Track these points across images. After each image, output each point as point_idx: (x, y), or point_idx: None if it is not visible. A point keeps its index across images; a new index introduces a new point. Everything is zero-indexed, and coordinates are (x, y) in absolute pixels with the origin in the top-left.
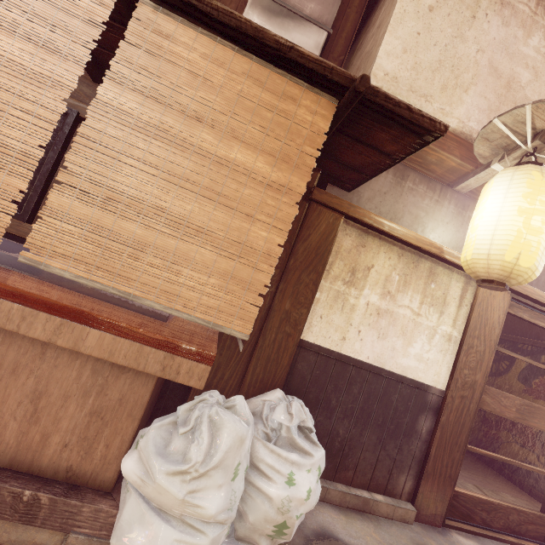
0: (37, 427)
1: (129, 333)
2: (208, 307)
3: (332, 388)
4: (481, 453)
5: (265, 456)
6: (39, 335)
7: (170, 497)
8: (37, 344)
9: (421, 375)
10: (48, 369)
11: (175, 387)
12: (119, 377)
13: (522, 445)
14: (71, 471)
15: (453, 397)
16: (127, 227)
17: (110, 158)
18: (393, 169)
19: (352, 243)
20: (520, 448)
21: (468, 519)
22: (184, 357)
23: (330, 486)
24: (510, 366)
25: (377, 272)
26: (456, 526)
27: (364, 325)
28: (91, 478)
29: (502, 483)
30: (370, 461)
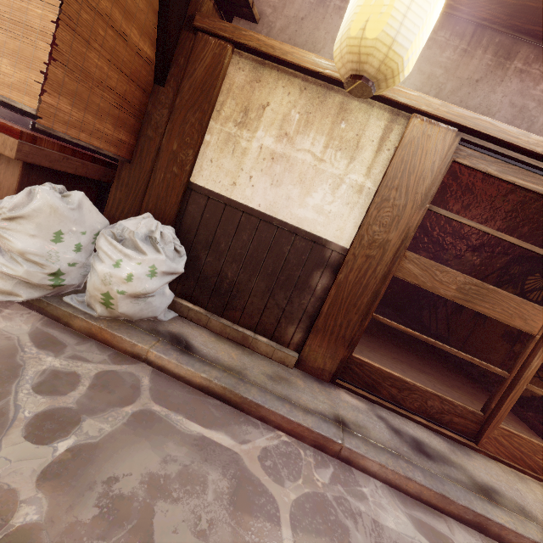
0: None
1: None
2: (5, 85)
3: (222, 232)
4: (399, 328)
5: (103, 245)
6: None
7: None
8: None
9: (319, 229)
10: None
11: None
12: None
13: None
14: None
15: (355, 255)
16: None
17: None
18: None
19: (245, 79)
20: (541, 383)
21: (373, 391)
22: None
23: (213, 317)
24: None
25: (273, 111)
26: (349, 388)
27: (256, 171)
28: None
29: None
30: (257, 307)
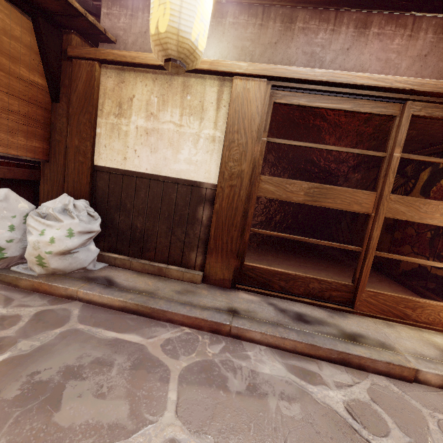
0: None
1: None
2: None
3: (125, 196)
4: (272, 234)
5: (31, 222)
6: None
7: None
8: None
9: (193, 175)
10: None
11: None
12: None
13: (417, 253)
14: None
15: (222, 187)
16: None
17: None
18: (148, 7)
19: (114, 83)
20: (416, 256)
21: (267, 287)
22: None
23: (134, 260)
24: (415, 183)
25: (139, 100)
26: (247, 289)
27: (138, 145)
28: None
29: (388, 286)
30: (165, 244)
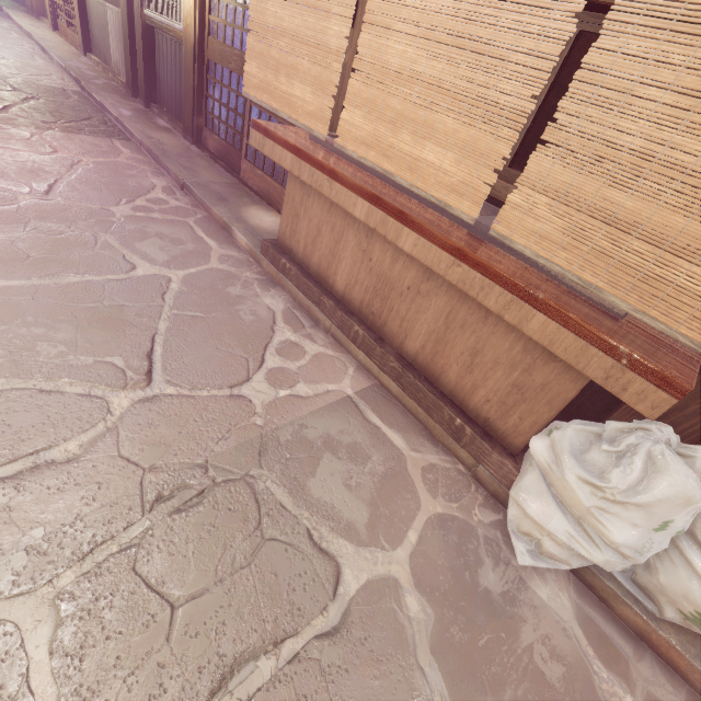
0: (470, 376)
1: (577, 327)
2: None
3: None
4: None
5: None
6: (491, 306)
7: (574, 498)
8: (482, 309)
9: None
10: (486, 333)
11: (601, 391)
12: (548, 363)
13: None
14: (487, 422)
15: None
16: (612, 198)
17: (617, 94)
18: None
19: None
20: None
21: None
22: (639, 375)
23: None
24: None
25: None
26: None
27: None
28: (501, 436)
29: None
30: None
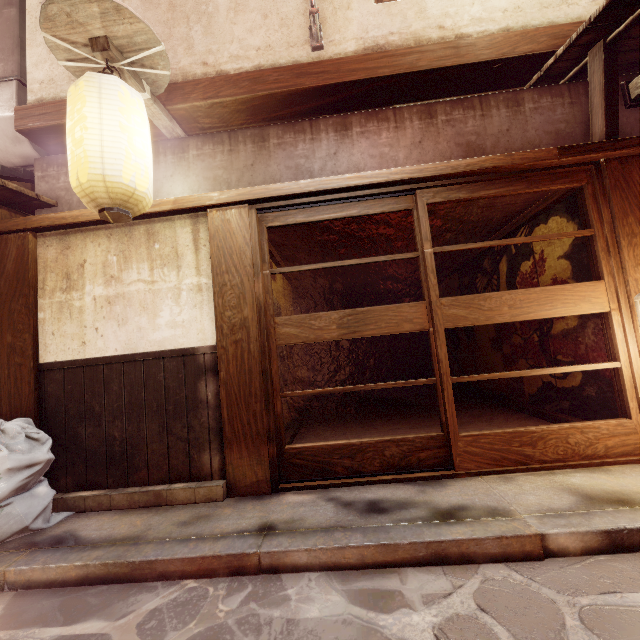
0: None
1: None
2: None
3: (91, 396)
4: (312, 393)
5: None
6: None
7: None
8: None
9: (182, 341)
10: None
11: None
12: None
13: (535, 367)
14: None
15: (225, 347)
16: None
17: None
18: None
19: (56, 252)
20: None
21: (328, 475)
22: None
23: (115, 492)
24: (498, 279)
25: (92, 265)
26: (297, 486)
27: (99, 321)
28: None
29: (516, 424)
30: (160, 453)
